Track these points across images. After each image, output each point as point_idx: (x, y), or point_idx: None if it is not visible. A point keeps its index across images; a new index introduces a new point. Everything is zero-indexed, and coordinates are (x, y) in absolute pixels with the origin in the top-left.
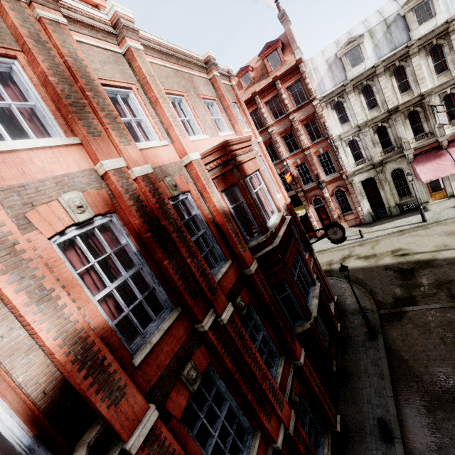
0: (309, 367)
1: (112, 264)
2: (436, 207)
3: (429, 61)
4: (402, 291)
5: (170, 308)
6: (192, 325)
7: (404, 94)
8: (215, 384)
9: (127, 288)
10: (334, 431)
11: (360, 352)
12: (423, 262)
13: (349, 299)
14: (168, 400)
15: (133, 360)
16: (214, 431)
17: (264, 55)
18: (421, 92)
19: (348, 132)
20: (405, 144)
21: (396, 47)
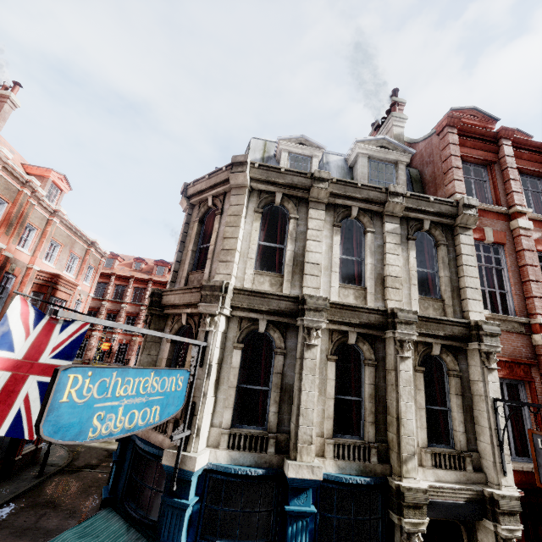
0: None
1: None
2: None
3: None
4: (97, 462)
5: None
6: None
7: None
8: None
9: None
10: None
11: (15, 482)
12: None
13: (52, 458)
14: None
15: None
16: None
17: (157, 263)
18: None
19: None
20: None
21: None
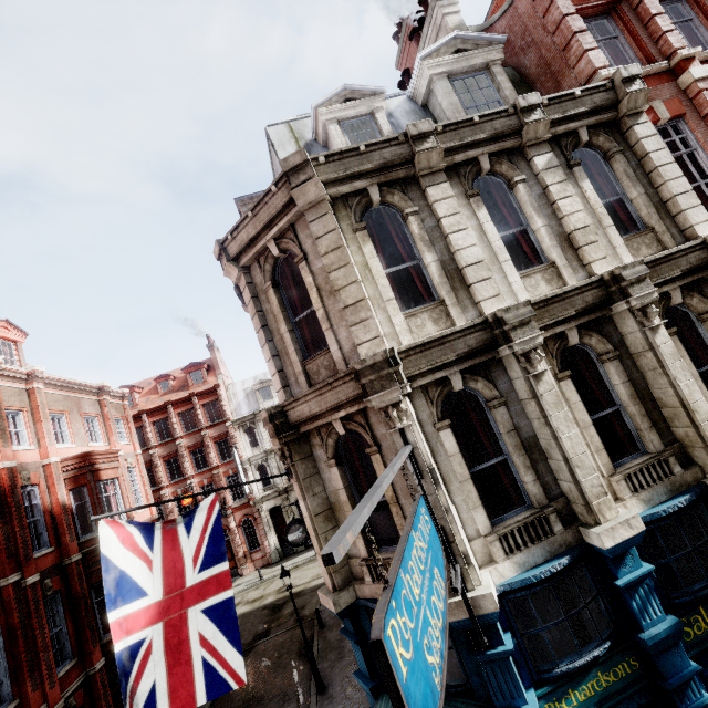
0: (105, 681)
1: None
2: None
3: None
4: (265, 627)
5: None
6: None
7: None
8: None
9: None
10: None
11: None
12: (295, 594)
13: None
14: None
15: None
16: None
17: (188, 371)
18: None
19: (257, 456)
20: None
21: None
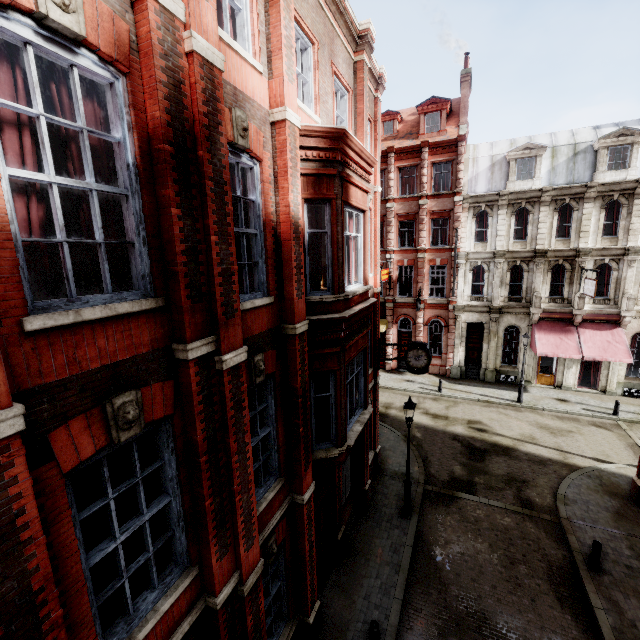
0: (311, 512)
1: (76, 155)
2: (538, 391)
3: (602, 216)
4: (463, 472)
5: (146, 292)
6: (168, 342)
7: (560, 241)
8: (161, 459)
9: (84, 213)
10: (304, 621)
11: (382, 529)
12: (500, 447)
13: (394, 457)
14: (59, 428)
15: (25, 317)
16: (120, 532)
17: (423, 110)
18: (578, 247)
19: (480, 254)
20: (536, 300)
21: (573, 182)
